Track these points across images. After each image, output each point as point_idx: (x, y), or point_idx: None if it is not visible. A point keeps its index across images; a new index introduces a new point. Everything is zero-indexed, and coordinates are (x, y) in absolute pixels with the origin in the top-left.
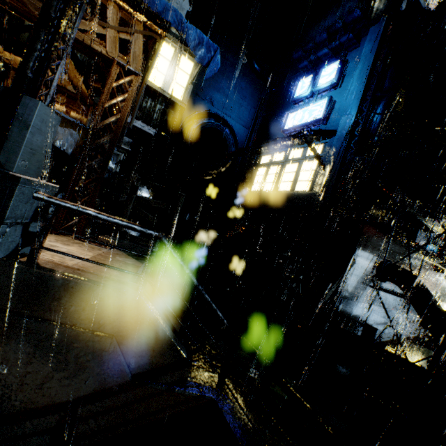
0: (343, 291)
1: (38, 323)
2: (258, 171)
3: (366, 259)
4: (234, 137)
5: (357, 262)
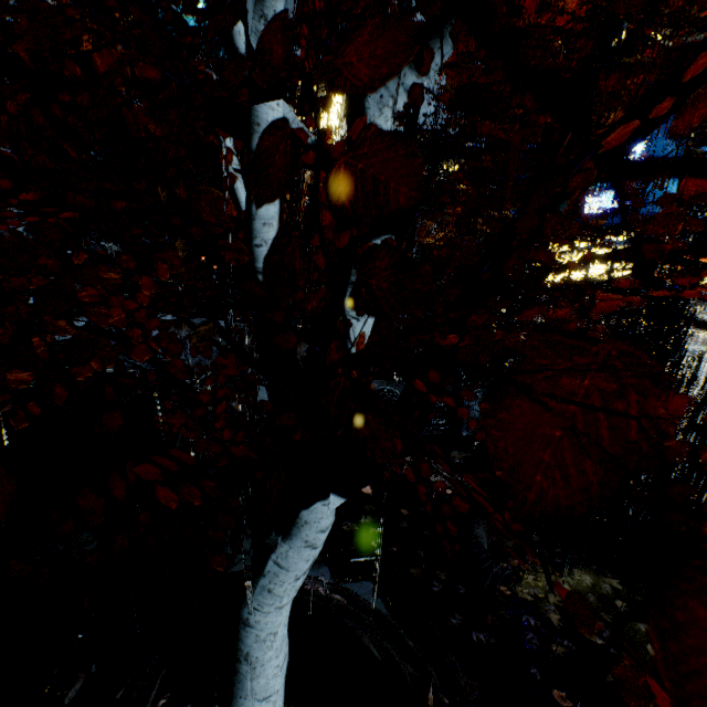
0: (685, 359)
1: (561, 376)
2: (557, 261)
3: (703, 330)
4: None
5: (694, 333)
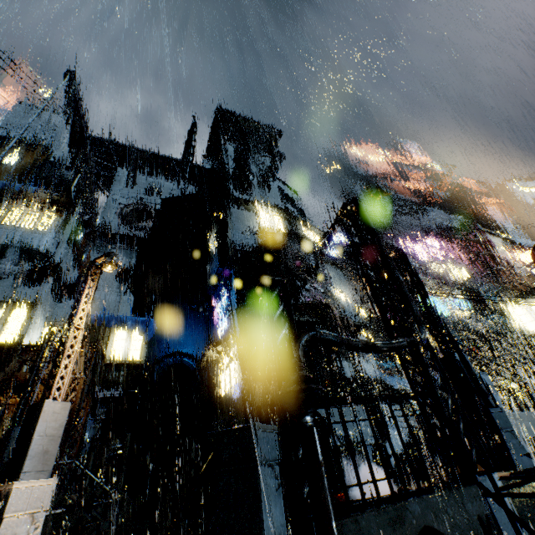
0: None
1: None
2: (222, 378)
3: None
4: (196, 360)
5: None
